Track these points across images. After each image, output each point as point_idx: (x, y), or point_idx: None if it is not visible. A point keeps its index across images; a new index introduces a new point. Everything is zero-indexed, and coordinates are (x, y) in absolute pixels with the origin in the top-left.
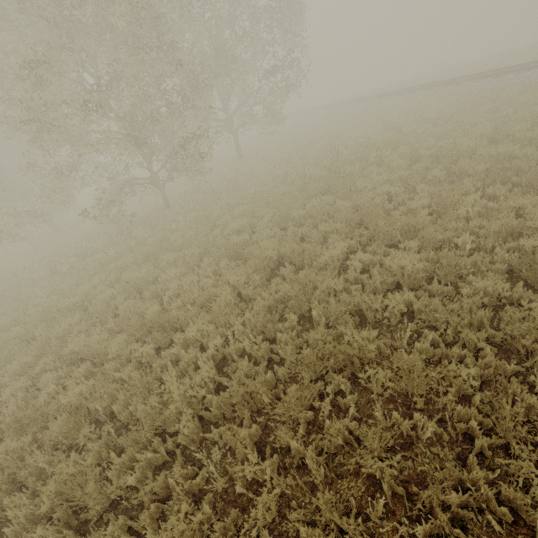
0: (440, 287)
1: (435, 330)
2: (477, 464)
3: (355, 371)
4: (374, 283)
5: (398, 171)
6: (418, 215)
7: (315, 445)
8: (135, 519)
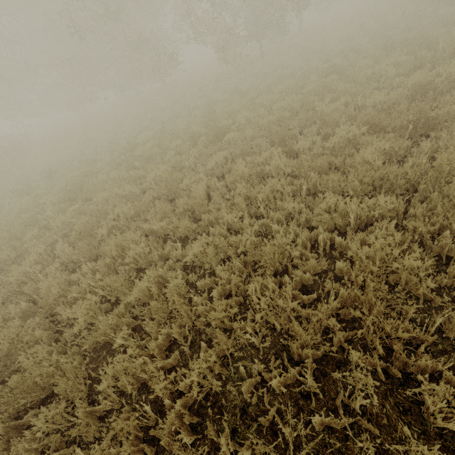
0: None
1: None
2: None
3: None
4: None
5: None
6: None
7: None
8: None
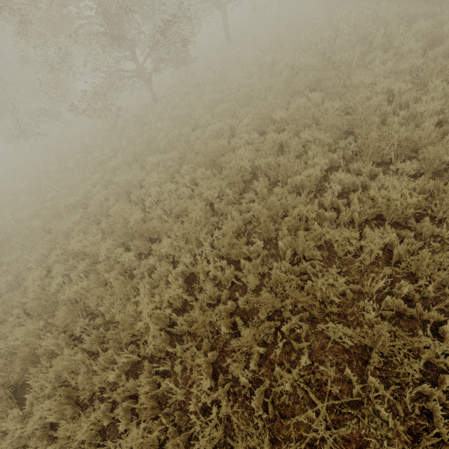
0: (431, 226)
1: (412, 278)
2: (429, 444)
3: (314, 312)
4: (352, 212)
5: (408, 60)
6: (422, 124)
7: (263, 385)
8: (116, 403)
